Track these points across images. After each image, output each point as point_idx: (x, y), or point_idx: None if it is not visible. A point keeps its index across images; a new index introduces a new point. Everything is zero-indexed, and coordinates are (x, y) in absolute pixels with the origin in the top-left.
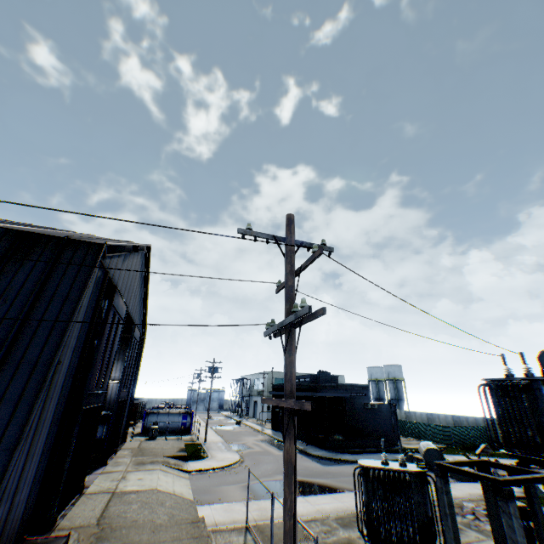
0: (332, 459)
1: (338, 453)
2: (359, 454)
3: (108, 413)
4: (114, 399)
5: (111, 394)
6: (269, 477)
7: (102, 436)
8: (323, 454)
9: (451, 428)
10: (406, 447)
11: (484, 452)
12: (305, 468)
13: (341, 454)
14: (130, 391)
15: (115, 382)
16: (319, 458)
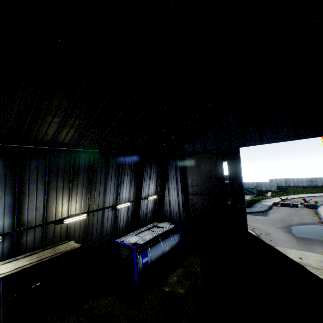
0: (256, 212)
1: (248, 209)
2: (254, 207)
3: (170, 224)
4: (151, 211)
5: (149, 208)
6: (283, 230)
7: (178, 242)
8: (247, 211)
9: (254, 188)
10: (248, 199)
11: (271, 195)
12: (270, 220)
13: (250, 209)
14: (170, 202)
15: (154, 197)
16: (250, 213)
